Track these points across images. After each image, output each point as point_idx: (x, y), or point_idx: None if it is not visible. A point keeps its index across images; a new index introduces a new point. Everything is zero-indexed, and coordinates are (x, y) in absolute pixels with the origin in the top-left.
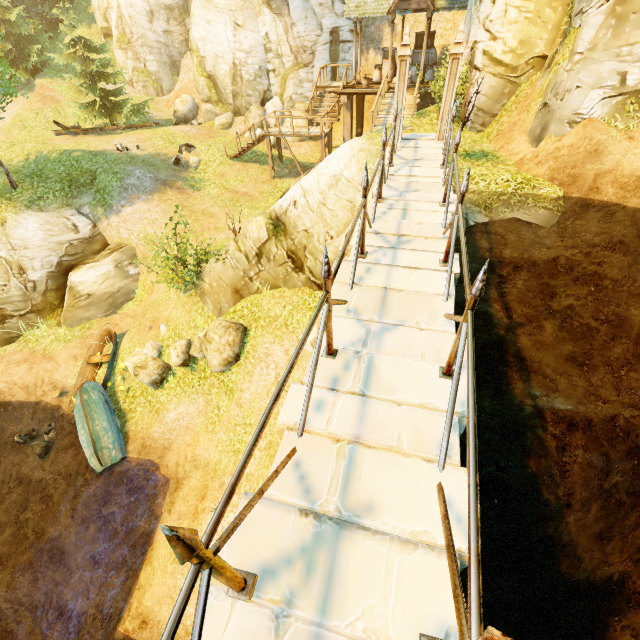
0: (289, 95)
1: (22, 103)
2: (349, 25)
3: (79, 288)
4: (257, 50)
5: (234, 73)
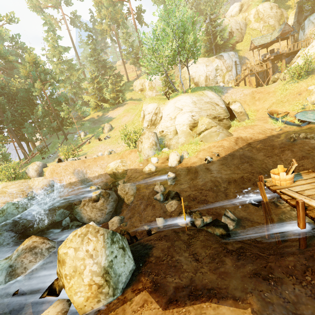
0: (226, 80)
1: (125, 107)
2: (238, 60)
3: (236, 110)
4: (213, 70)
5: (206, 79)
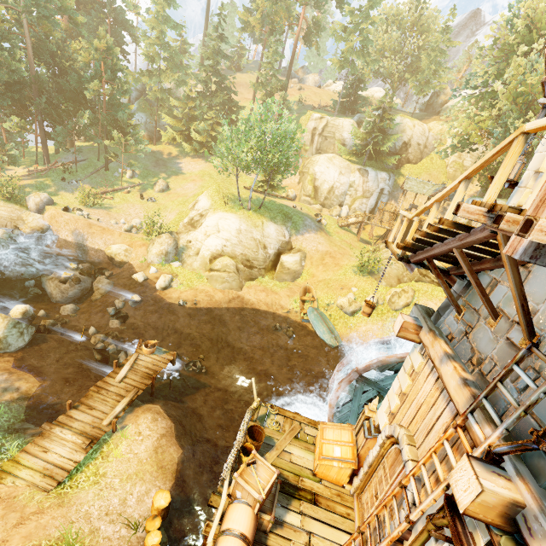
0: (355, 207)
1: (206, 165)
2: (388, 189)
3: (285, 264)
4: (346, 185)
5: (330, 190)
